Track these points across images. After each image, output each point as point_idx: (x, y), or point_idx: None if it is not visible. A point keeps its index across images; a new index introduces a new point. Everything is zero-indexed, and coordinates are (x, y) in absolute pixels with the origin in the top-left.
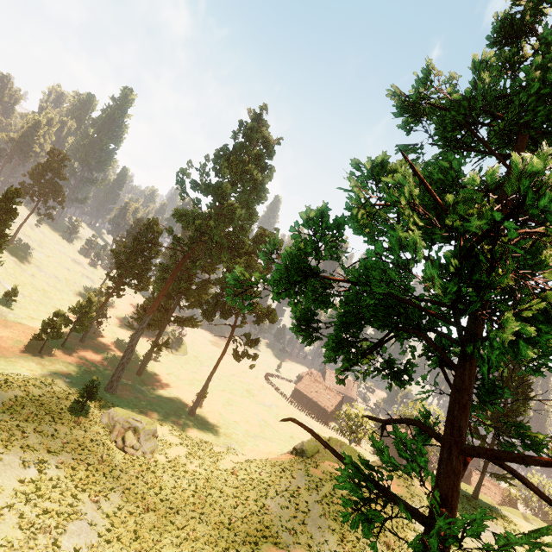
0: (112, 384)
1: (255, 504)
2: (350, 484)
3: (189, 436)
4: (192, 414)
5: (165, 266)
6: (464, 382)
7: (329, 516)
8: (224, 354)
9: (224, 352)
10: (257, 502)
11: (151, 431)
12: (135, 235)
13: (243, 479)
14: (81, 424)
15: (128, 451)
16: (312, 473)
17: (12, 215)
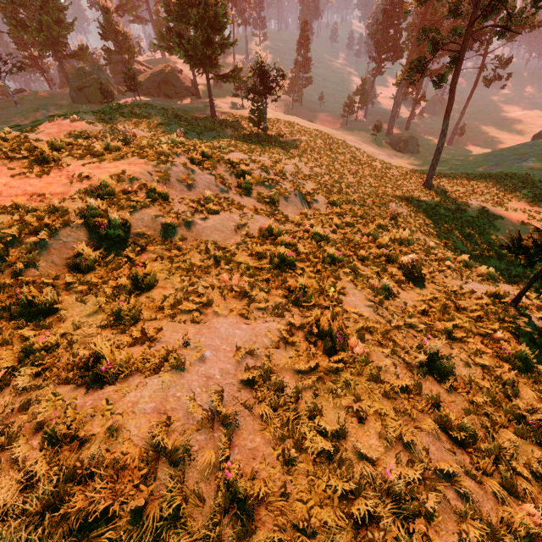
0: (388, 131)
1: (480, 159)
2: (433, 47)
3: (443, 151)
4: (449, 144)
5: (411, 24)
6: (475, 3)
7: (537, 155)
8: (475, 86)
9: (475, 84)
10: (482, 159)
11: (414, 141)
12: (383, 8)
13: (476, 155)
14: (377, 143)
15: (402, 151)
16: (538, 142)
17: (308, 41)
